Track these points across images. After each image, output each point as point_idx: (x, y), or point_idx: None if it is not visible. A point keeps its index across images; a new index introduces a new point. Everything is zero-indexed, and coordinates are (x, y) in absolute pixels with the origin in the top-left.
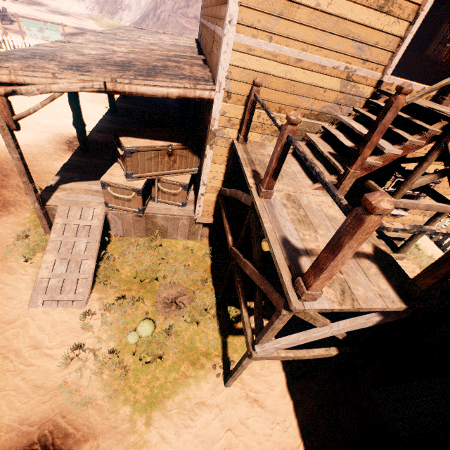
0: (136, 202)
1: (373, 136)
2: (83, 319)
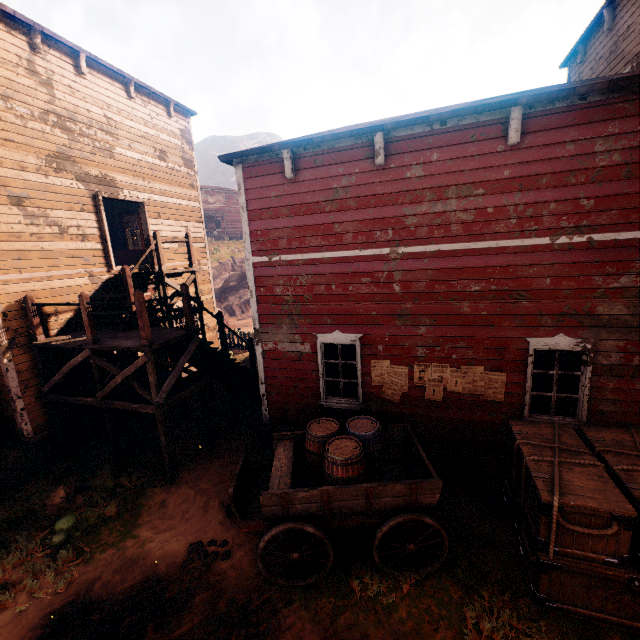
0: None
1: (129, 290)
2: None
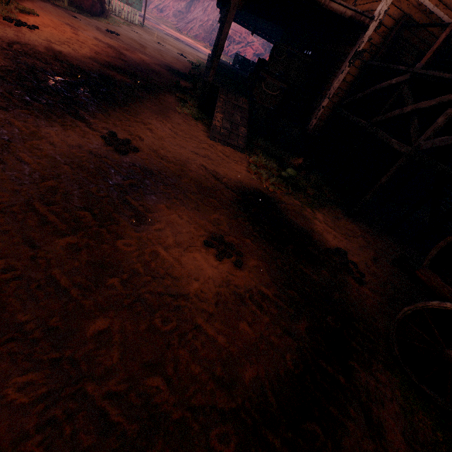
0: (275, 101)
1: None
2: (248, 157)
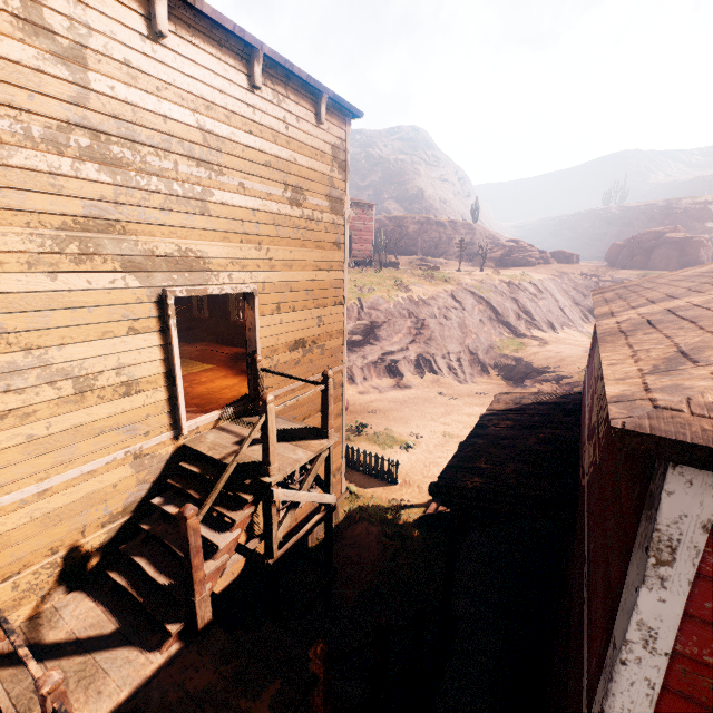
0: None
1: (191, 561)
2: None
